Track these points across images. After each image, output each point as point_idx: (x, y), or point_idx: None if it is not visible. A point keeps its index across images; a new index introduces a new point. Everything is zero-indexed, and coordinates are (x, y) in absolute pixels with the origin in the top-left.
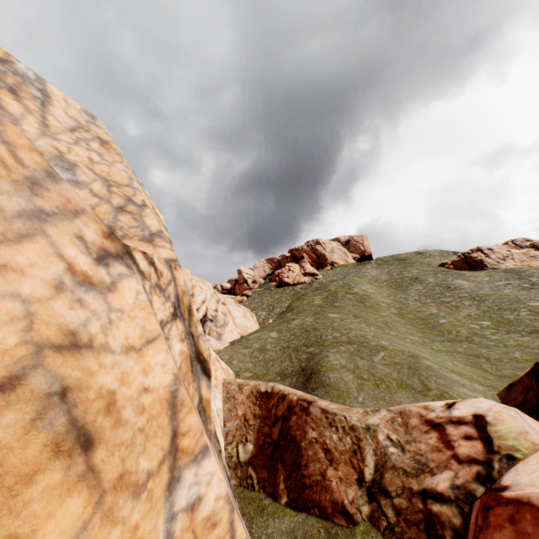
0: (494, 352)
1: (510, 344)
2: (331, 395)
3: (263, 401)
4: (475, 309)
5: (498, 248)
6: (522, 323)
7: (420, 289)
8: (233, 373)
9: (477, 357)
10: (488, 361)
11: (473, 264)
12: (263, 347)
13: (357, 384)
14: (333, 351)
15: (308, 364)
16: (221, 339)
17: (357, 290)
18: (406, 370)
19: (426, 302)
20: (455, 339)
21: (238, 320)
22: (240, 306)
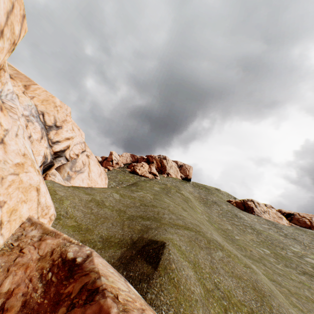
0: (288, 283)
1: (295, 278)
2: (166, 304)
3: (58, 276)
4: (256, 237)
5: (262, 205)
6: (293, 262)
7: (219, 209)
8: (55, 215)
9: (280, 284)
10: (291, 293)
11: (247, 208)
12: (102, 202)
13: (201, 294)
14: (171, 233)
15: (141, 237)
16: (69, 182)
17: (184, 193)
18: (252, 291)
19: (223, 219)
20: (252, 257)
21: (93, 174)
22: (100, 166)
